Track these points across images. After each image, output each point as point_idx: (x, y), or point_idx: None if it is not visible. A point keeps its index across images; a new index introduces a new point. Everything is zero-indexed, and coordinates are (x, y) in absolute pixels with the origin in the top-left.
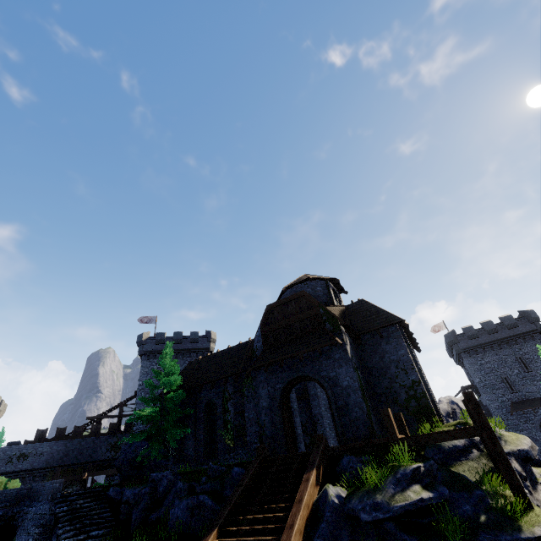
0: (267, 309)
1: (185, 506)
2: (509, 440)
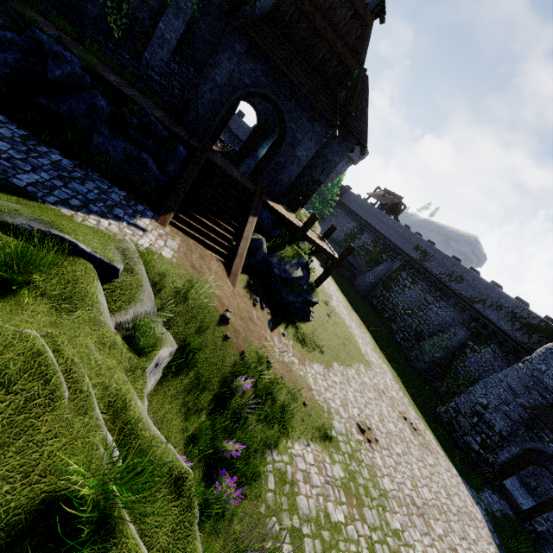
0: None
1: (121, 148)
2: None
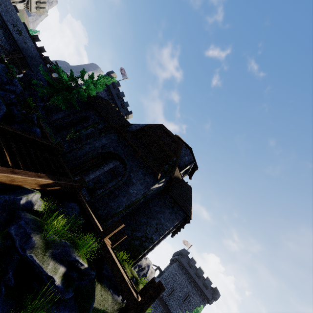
0: (159, 125)
1: None
2: None
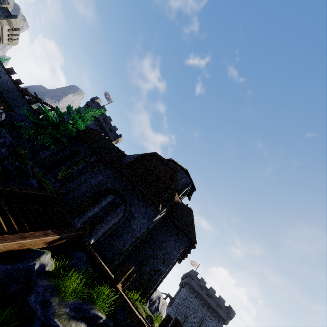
0: (153, 153)
1: None
2: None
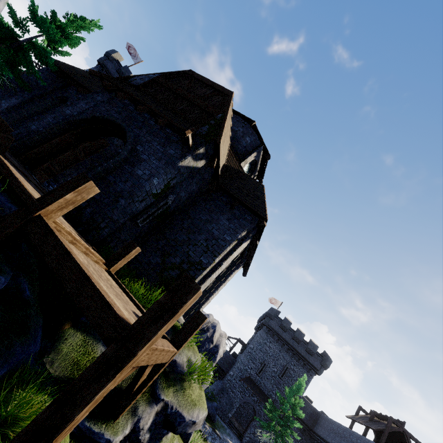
0: (186, 72)
1: None
2: (185, 393)
